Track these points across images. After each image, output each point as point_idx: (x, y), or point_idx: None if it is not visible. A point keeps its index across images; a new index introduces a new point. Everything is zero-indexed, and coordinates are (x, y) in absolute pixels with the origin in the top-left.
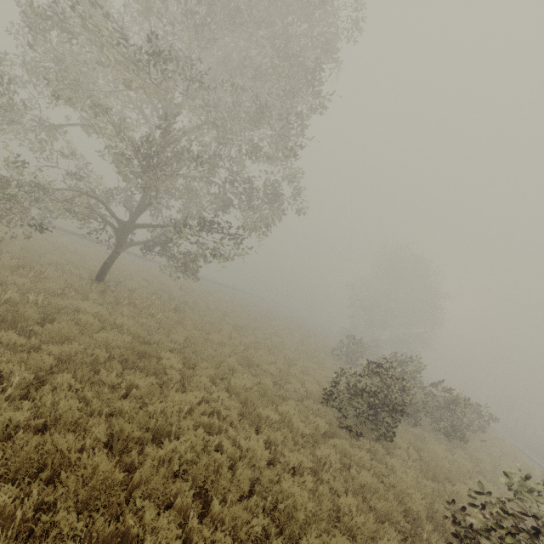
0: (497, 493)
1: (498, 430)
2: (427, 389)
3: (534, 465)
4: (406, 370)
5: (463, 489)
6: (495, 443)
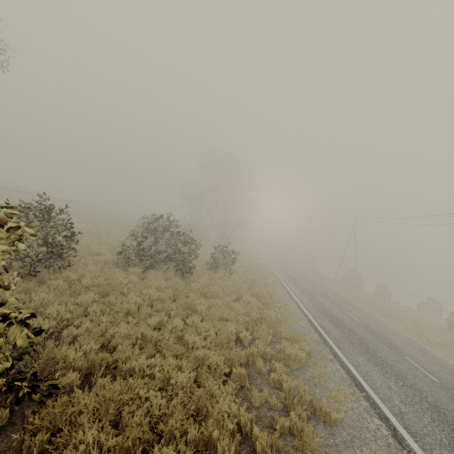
0: (164, 296)
1: (274, 270)
2: (168, 239)
3: (276, 284)
4: (154, 226)
5: (91, 295)
6: (248, 274)
